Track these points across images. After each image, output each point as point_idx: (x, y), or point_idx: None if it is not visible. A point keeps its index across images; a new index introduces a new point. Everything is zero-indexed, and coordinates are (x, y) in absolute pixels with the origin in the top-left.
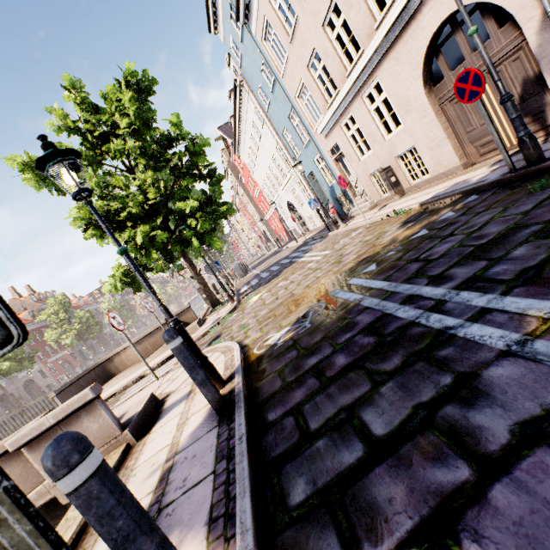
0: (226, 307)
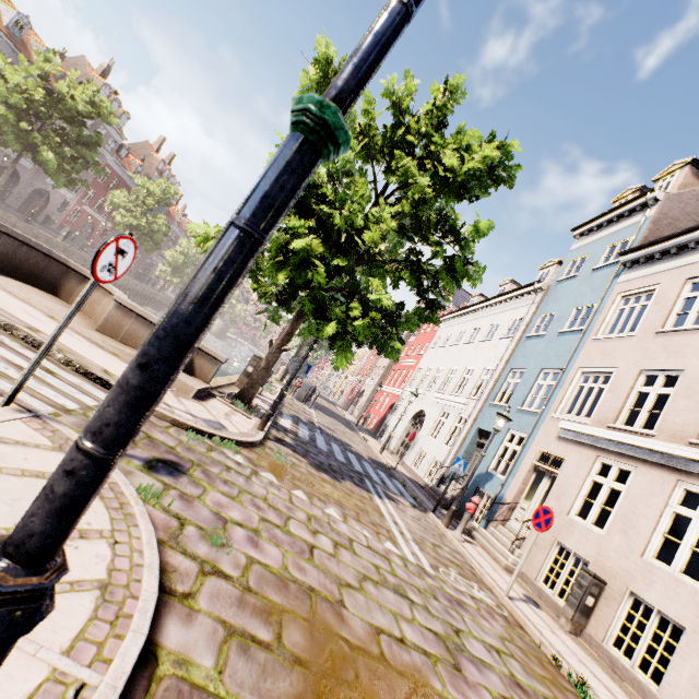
0: (247, 420)
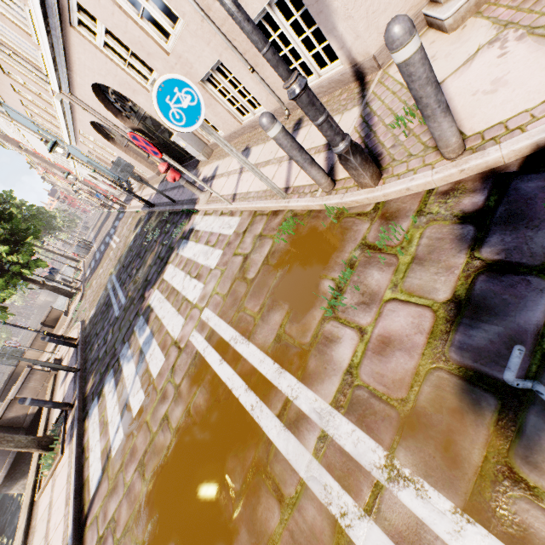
0: (78, 296)
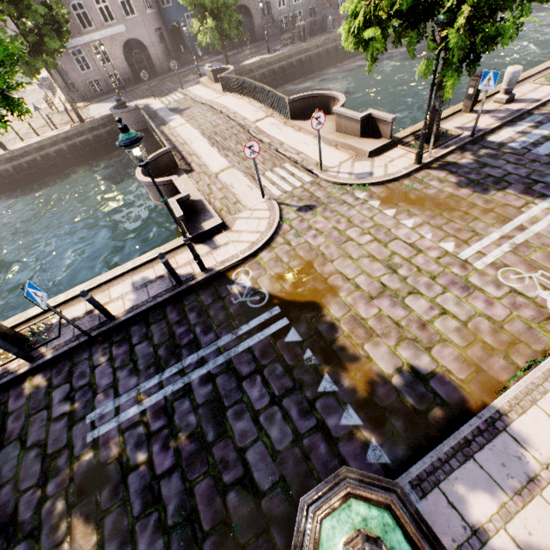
0: (410, 159)
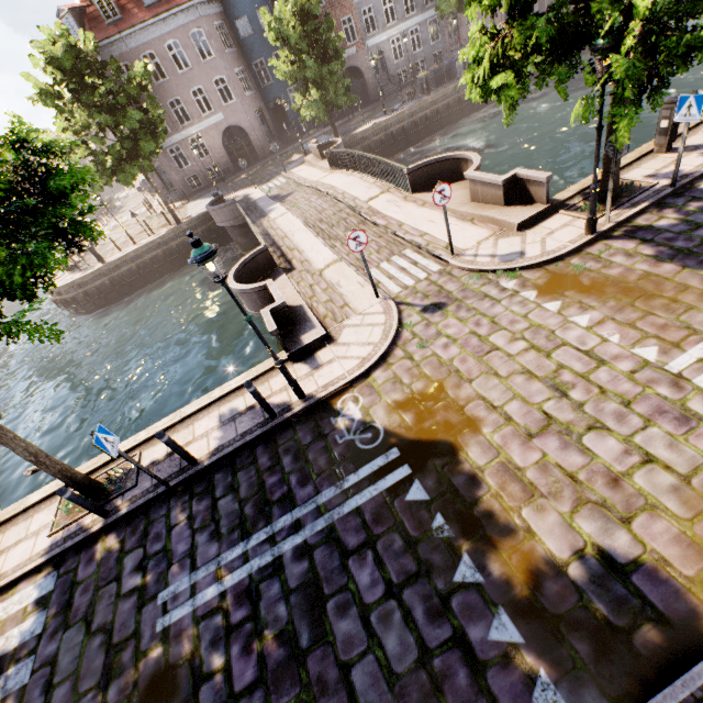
0: (579, 228)
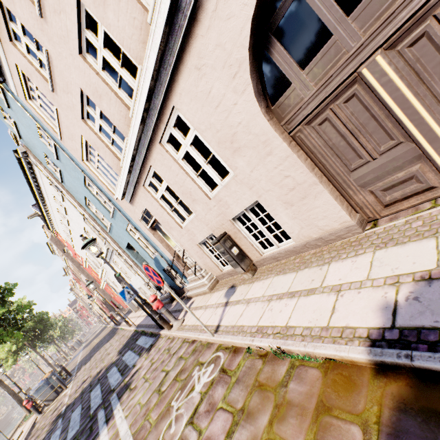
0: None
